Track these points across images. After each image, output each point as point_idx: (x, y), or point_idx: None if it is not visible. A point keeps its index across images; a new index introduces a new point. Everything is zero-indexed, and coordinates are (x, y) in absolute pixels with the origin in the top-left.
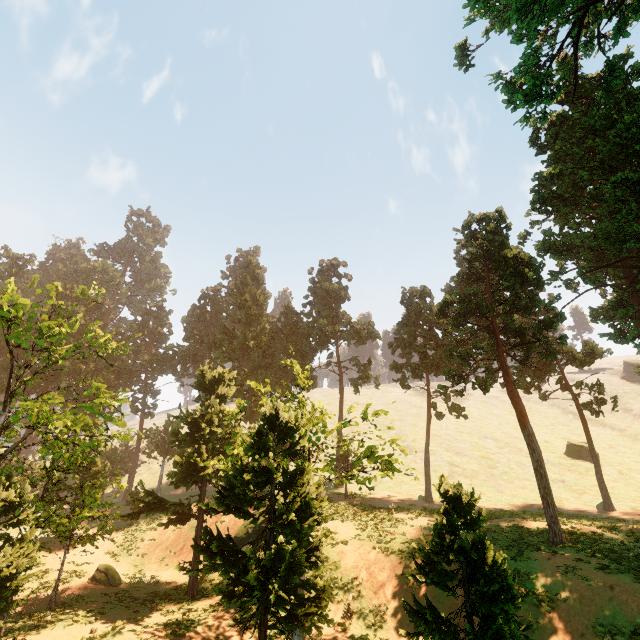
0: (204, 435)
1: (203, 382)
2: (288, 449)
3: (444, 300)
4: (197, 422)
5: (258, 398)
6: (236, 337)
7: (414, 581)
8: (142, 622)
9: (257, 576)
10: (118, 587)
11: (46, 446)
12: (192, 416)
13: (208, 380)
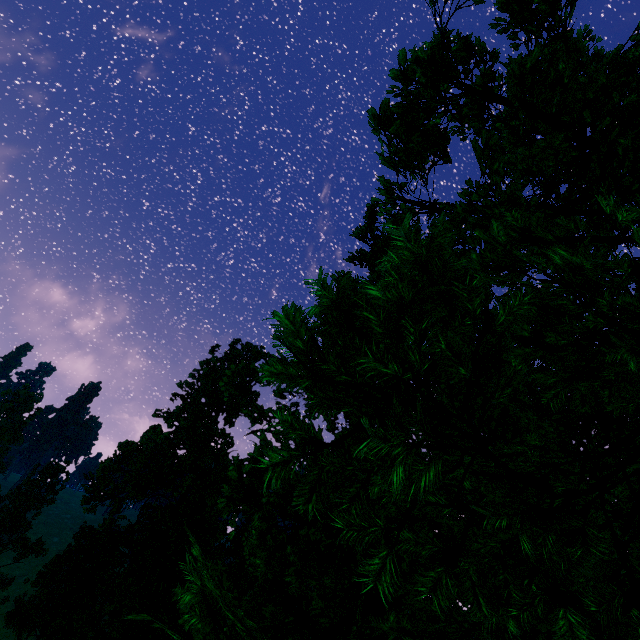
0: None
1: None
2: None
3: (10, 614)
4: None
5: None
6: None
7: None
8: None
9: None
10: None
11: None
12: None
13: None
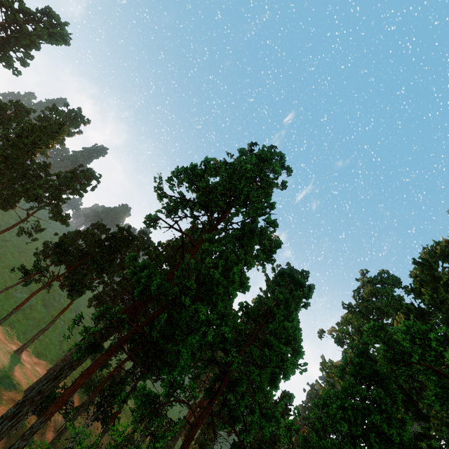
0: None
1: None
2: None
3: (59, 242)
4: None
5: None
6: None
7: None
8: None
9: None
10: None
11: None
12: None
13: None
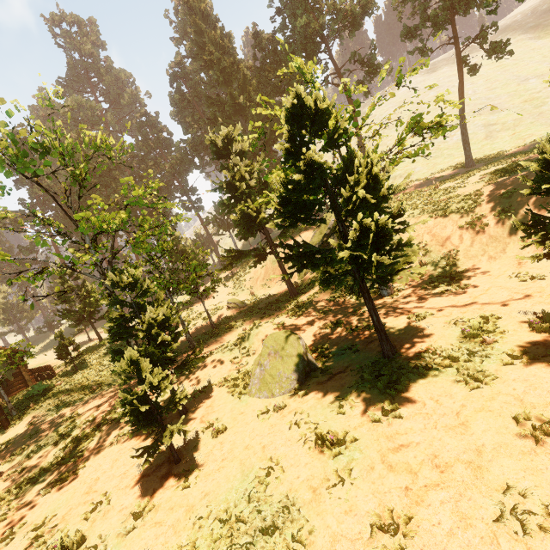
0: (243, 192)
1: (217, 151)
2: (328, 141)
3: None
4: (231, 184)
5: (274, 154)
6: (225, 103)
7: (480, 224)
8: (271, 317)
9: (348, 255)
10: (246, 307)
11: (135, 247)
12: (224, 181)
13: (220, 146)
